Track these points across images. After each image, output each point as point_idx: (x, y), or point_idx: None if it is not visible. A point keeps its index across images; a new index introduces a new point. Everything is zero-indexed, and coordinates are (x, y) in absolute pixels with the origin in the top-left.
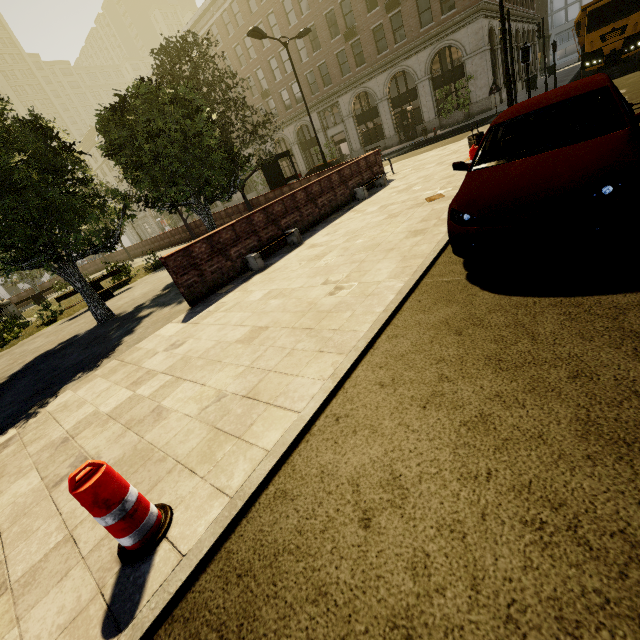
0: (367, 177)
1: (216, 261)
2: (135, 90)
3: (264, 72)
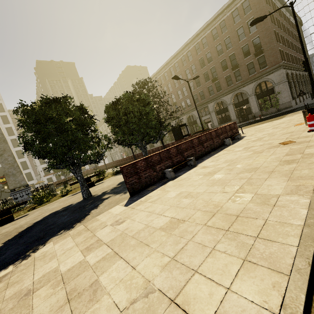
0: (230, 134)
1: (148, 171)
2: (123, 96)
3: (175, 95)
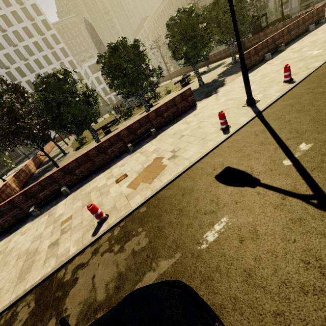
0: (315, 19)
1: (255, 56)
2: None
3: None
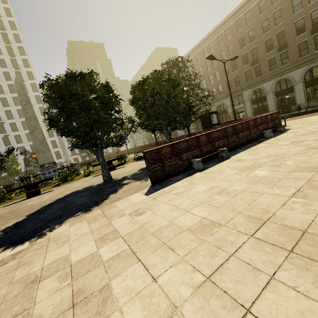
0: (270, 125)
1: (173, 159)
2: (151, 75)
3: (205, 81)
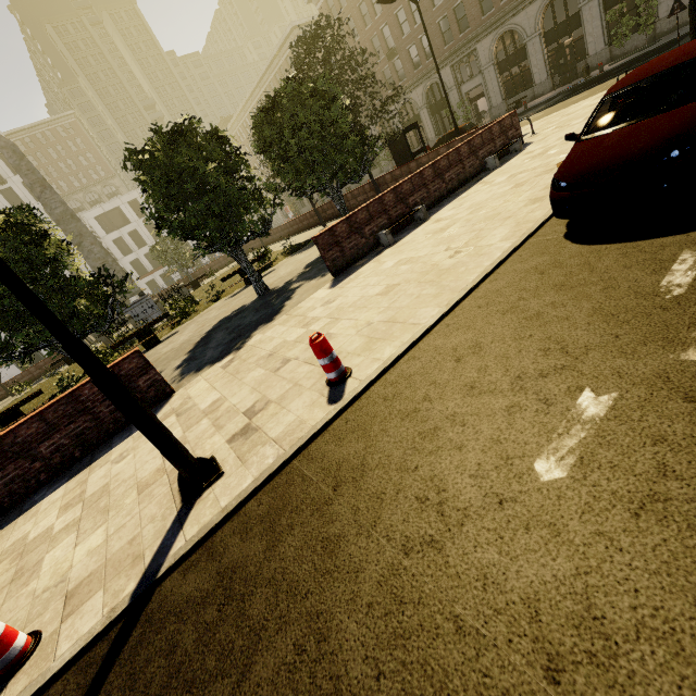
0: (500, 143)
1: (353, 239)
2: (282, 90)
3: (391, 28)
